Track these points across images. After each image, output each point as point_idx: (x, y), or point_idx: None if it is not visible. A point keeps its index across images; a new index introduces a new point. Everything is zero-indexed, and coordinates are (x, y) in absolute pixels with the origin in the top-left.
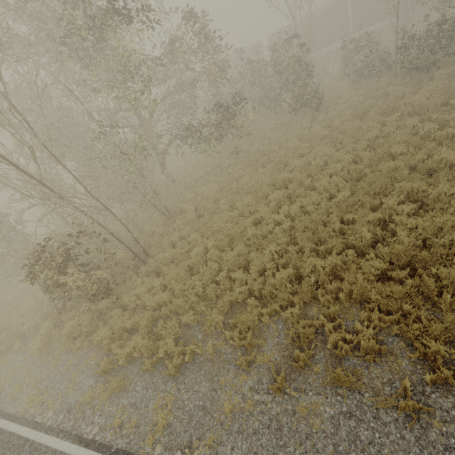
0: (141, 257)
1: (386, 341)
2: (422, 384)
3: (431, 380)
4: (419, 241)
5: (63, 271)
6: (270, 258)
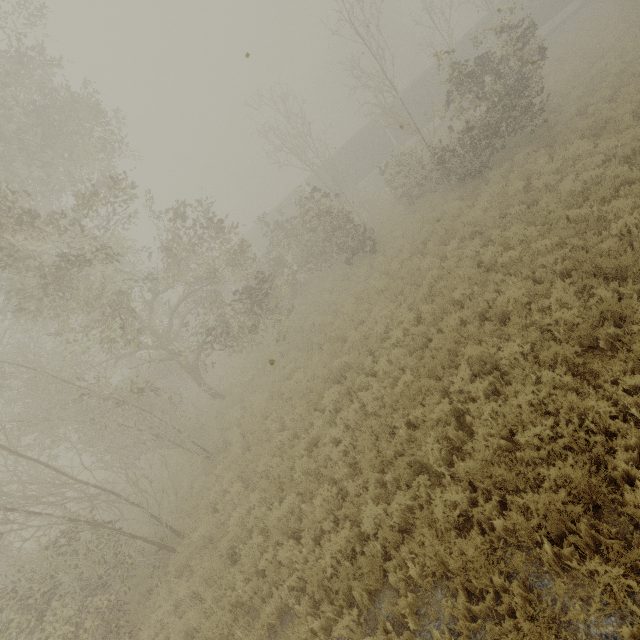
0: (168, 544)
1: None
2: None
3: None
4: (501, 441)
5: (44, 617)
6: (327, 510)
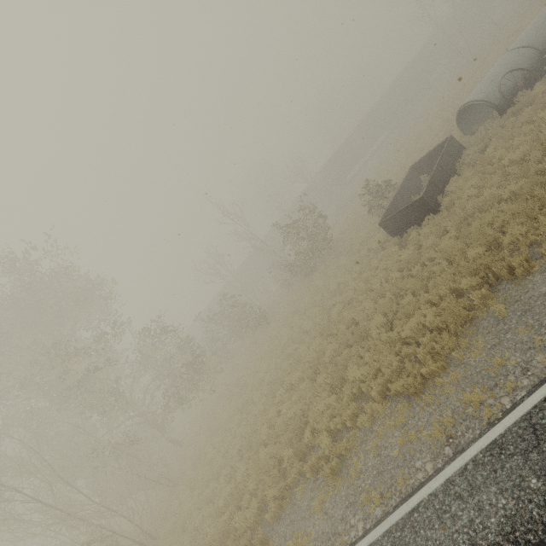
0: (147, 545)
1: (266, 505)
2: (273, 523)
3: (272, 517)
4: (286, 419)
5: None
6: (227, 482)
